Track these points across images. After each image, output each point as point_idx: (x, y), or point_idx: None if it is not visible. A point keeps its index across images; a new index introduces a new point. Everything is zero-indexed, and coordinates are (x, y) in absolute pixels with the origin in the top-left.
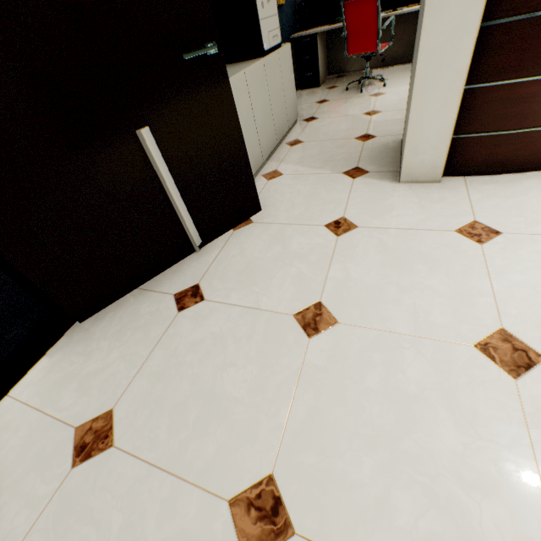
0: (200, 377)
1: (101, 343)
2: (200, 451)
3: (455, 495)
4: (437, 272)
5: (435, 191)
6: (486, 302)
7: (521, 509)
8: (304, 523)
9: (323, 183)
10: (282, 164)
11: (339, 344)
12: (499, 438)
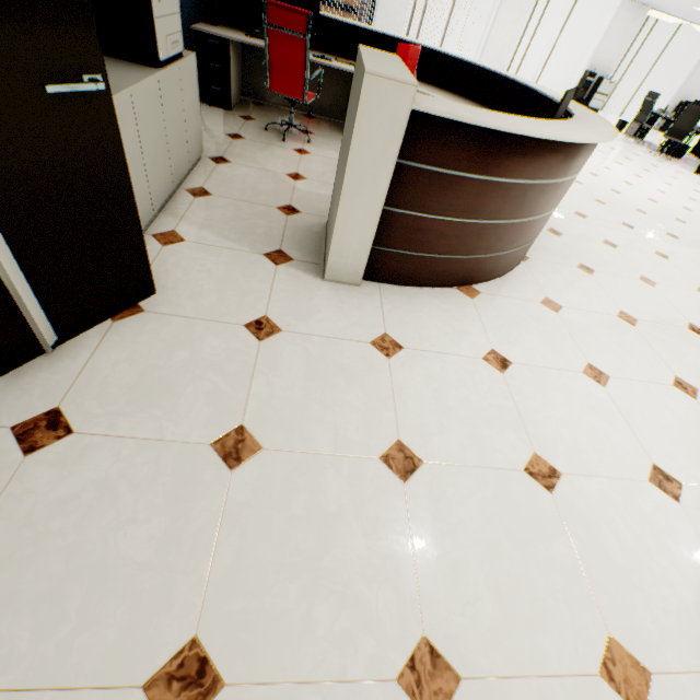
0: (81, 547)
1: None
2: (94, 644)
3: (361, 592)
4: (355, 387)
5: (356, 296)
6: (390, 416)
7: (402, 586)
8: (235, 671)
9: (241, 265)
10: (184, 223)
11: (265, 473)
12: (392, 535)
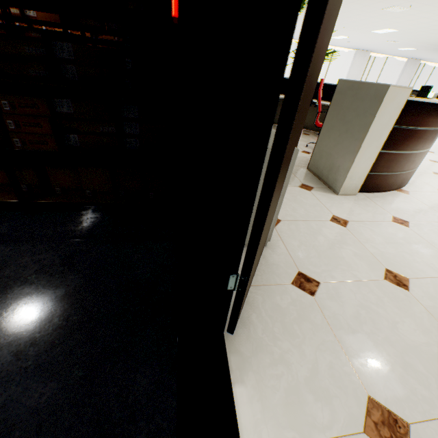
0: (390, 339)
1: (282, 345)
2: None
3: None
4: (411, 243)
5: (359, 200)
6: None
7: None
8: None
9: (295, 193)
10: None
11: (424, 290)
12: None
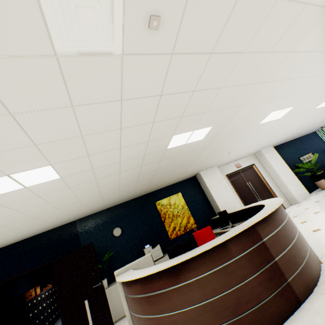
0: None
1: None
2: None
3: None
4: None
5: None
6: None
7: None
8: None
9: None
10: None
11: None
12: None
